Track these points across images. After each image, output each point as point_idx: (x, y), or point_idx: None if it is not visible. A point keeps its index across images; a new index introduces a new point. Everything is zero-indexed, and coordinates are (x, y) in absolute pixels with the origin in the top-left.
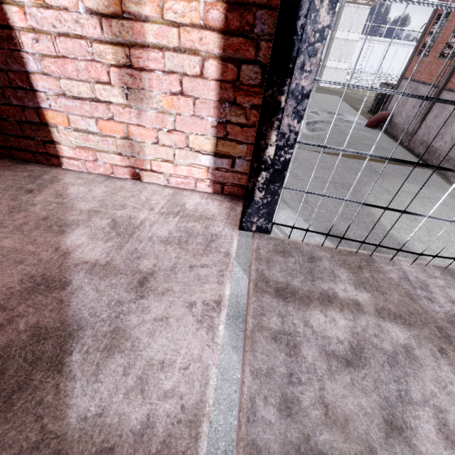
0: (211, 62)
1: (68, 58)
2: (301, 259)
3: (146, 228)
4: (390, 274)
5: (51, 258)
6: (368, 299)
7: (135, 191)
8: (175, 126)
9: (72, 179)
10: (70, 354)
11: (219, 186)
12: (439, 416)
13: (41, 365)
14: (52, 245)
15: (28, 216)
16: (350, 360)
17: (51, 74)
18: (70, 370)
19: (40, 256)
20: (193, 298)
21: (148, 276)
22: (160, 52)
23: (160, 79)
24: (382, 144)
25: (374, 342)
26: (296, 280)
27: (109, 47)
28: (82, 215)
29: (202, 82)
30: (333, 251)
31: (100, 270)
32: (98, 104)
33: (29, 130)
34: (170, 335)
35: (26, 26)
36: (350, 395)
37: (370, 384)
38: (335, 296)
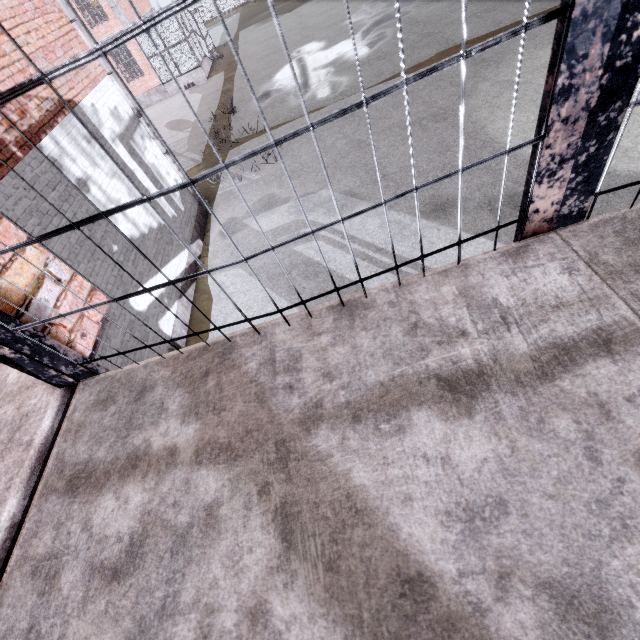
0: None
1: None
2: (126, 402)
3: None
4: (248, 365)
5: None
6: (193, 435)
7: None
8: None
9: None
10: None
11: None
12: (205, 622)
13: None
14: None
15: None
16: (119, 569)
17: None
18: None
19: None
20: None
21: None
22: None
23: None
24: (485, 2)
25: (167, 518)
26: (102, 448)
27: None
28: None
29: None
30: (179, 360)
31: None
32: None
33: None
34: None
35: None
36: (94, 634)
37: (130, 601)
38: (145, 453)
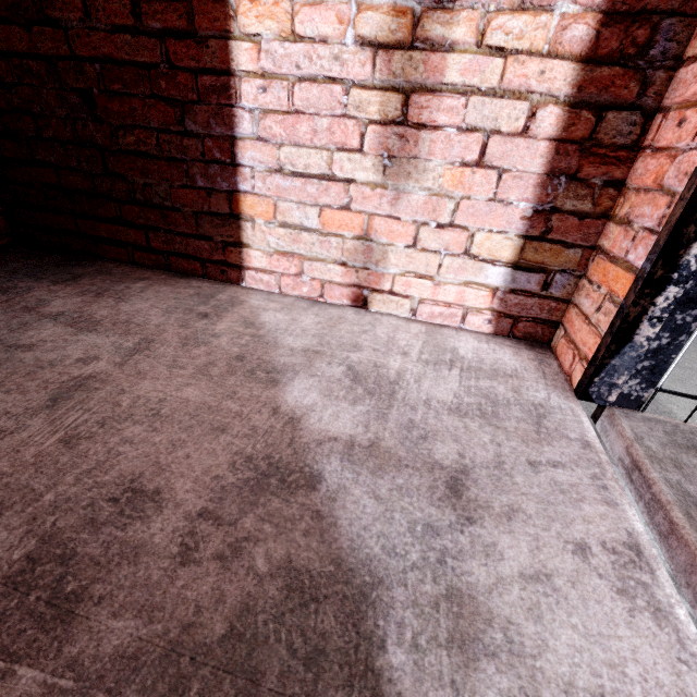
0: (549, 110)
1: (304, 114)
2: None
3: (411, 385)
4: None
5: (271, 426)
6: None
7: (364, 324)
8: (453, 217)
9: (260, 302)
10: (382, 647)
11: (507, 322)
12: None
13: (329, 669)
14: (266, 403)
15: (212, 352)
16: None
17: (270, 139)
18: (398, 692)
19: (252, 421)
20: (576, 532)
21: (460, 477)
22: (460, 99)
23: (448, 142)
24: None
25: None
26: None
27: (376, 95)
28: (296, 357)
29: (524, 144)
30: None
31: (365, 456)
32: (330, 184)
33: (208, 226)
34: (577, 620)
35: (254, 70)
36: None
37: None
38: None
